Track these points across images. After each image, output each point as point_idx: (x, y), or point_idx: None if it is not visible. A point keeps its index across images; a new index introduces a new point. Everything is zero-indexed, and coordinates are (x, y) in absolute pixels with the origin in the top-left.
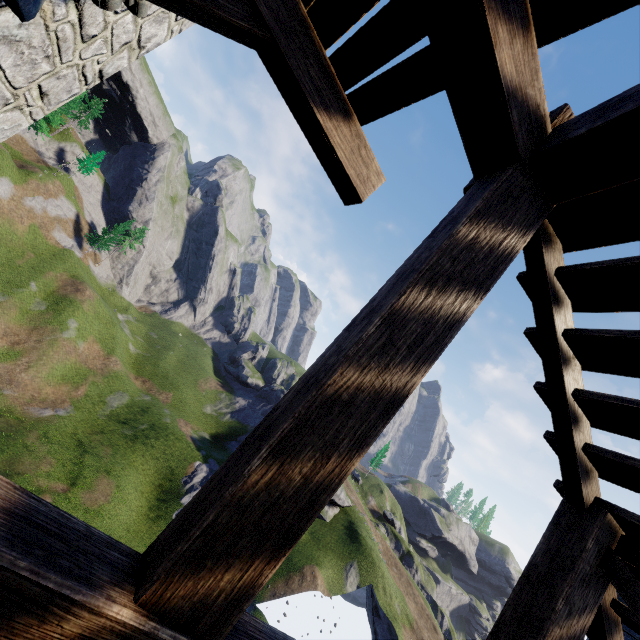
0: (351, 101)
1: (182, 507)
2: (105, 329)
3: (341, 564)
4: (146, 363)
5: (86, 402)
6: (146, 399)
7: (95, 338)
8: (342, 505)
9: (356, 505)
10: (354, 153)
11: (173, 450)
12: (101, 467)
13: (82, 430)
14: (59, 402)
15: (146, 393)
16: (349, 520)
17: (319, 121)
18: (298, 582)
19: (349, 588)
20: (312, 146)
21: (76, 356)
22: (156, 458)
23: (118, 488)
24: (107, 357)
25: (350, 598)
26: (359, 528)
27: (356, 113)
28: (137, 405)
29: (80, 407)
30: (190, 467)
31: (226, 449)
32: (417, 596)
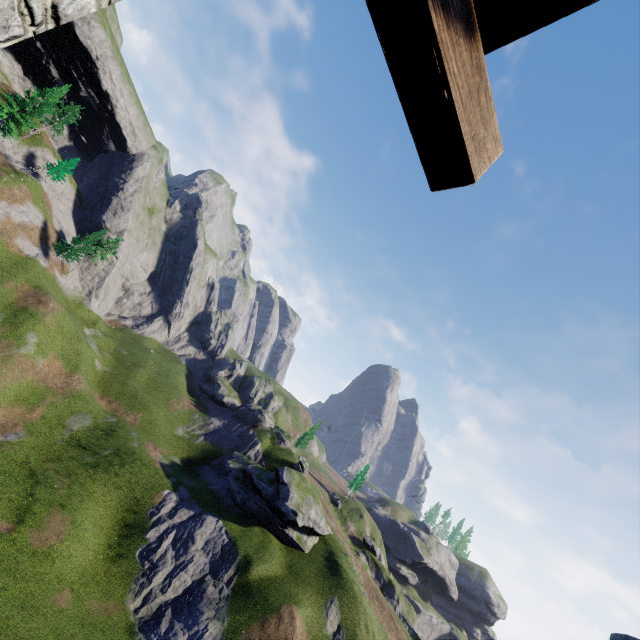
0: (477, 4)
1: (147, 543)
2: (69, 344)
3: (321, 601)
4: (113, 381)
5: (42, 425)
6: (111, 421)
7: (57, 354)
8: (322, 534)
9: (336, 533)
10: (472, 97)
11: (139, 478)
12: (55, 500)
13: (35, 457)
14: (10, 426)
15: (112, 414)
16: (329, 550)
17: (432, 25)
18: (275, 625)
19: (329, 628)
20: (399, 83)
21: (34, 374)
22: (120, 487)
23: (73, 524)
24: (69, 375)
25: (330, 639)
26: (340, 559)
27: (480, 29)
28: (101, 428)
29: (35, 431)
30: (158, 496)
31: (198, 475)
32: (400, 631)
